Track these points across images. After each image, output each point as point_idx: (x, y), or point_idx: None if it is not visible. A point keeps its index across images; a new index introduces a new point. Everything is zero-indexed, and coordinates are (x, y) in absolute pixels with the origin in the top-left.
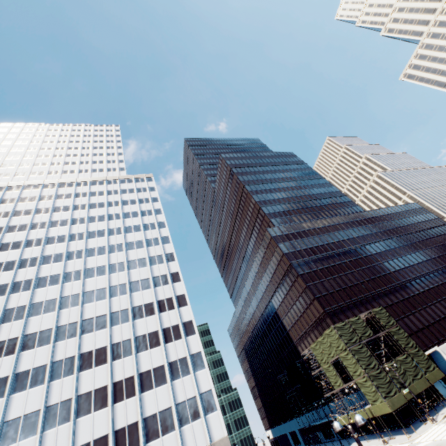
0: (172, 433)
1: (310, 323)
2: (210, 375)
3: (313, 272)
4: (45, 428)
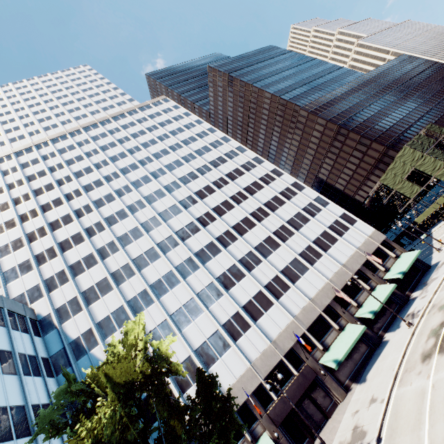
0: (338, 242)
1: (369, 167)
2: (337, 205)
3: (359, 125)
4: (249, 271)
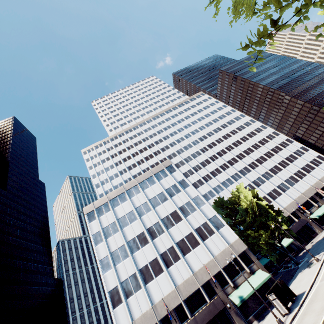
0: (315, 169)
1: None
2: (314, 151)
3: None
4: (267, 180)
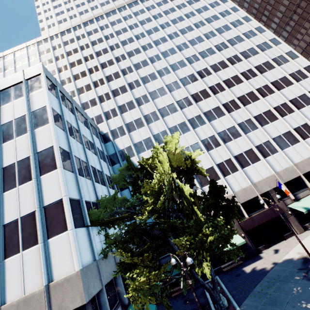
0: None
1: None
2: None
3: None
4: (245, 133)
